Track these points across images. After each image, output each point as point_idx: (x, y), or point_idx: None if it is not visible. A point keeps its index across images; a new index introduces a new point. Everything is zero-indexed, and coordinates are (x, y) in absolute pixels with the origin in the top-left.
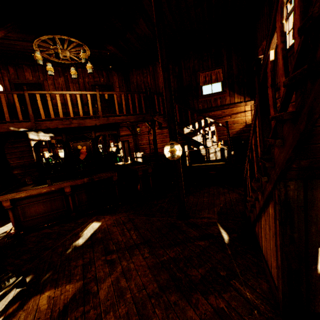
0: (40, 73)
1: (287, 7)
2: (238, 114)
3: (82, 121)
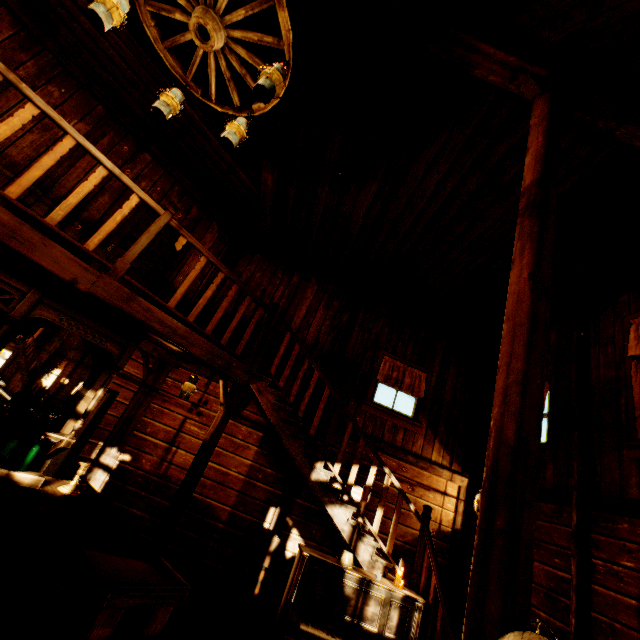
0: (34, 64)
1: None
2: (429, 492)
3: (32, 235)
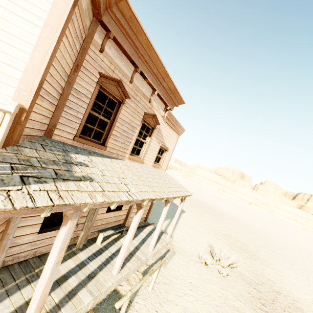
0: None
1: (147, 137)
2: None
3: None
